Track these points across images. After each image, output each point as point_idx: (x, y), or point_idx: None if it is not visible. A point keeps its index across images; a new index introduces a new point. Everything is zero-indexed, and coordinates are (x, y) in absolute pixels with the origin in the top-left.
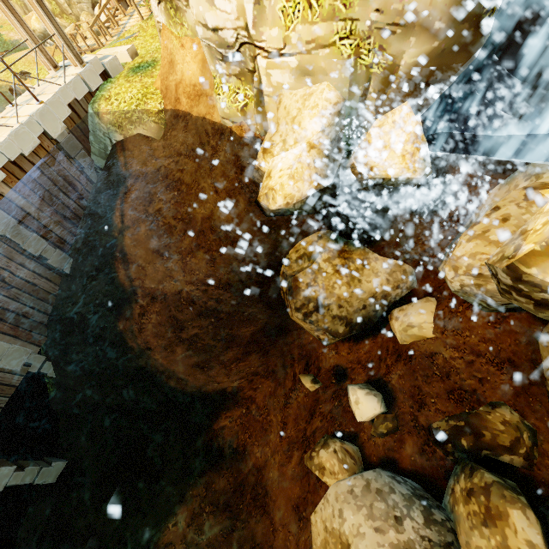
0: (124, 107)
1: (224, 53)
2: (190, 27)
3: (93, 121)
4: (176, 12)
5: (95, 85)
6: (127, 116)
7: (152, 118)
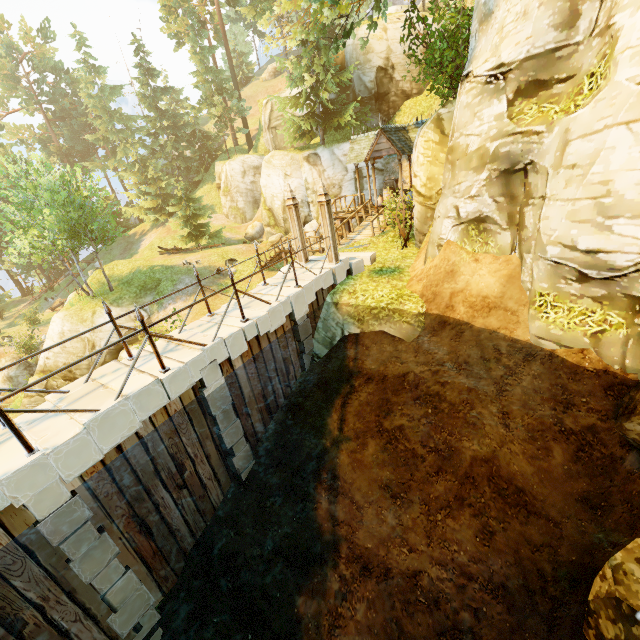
0: (371, 303)
1: (593, 274)
2: (497, 246)
3: (327, 309)
4: (480, 233)
5: (340, 279)
6: (373, 311)
7: (406, 319)
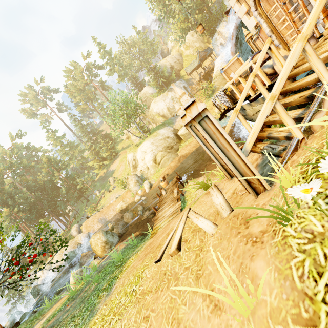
0: None
1: None
2: None
3: None
4: None
5: None
6: None
7: None
